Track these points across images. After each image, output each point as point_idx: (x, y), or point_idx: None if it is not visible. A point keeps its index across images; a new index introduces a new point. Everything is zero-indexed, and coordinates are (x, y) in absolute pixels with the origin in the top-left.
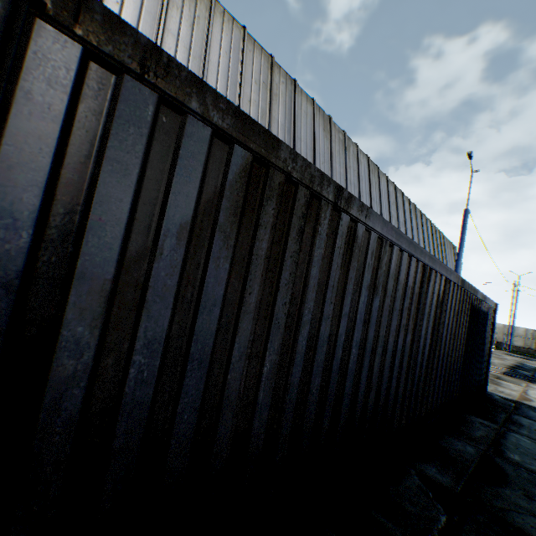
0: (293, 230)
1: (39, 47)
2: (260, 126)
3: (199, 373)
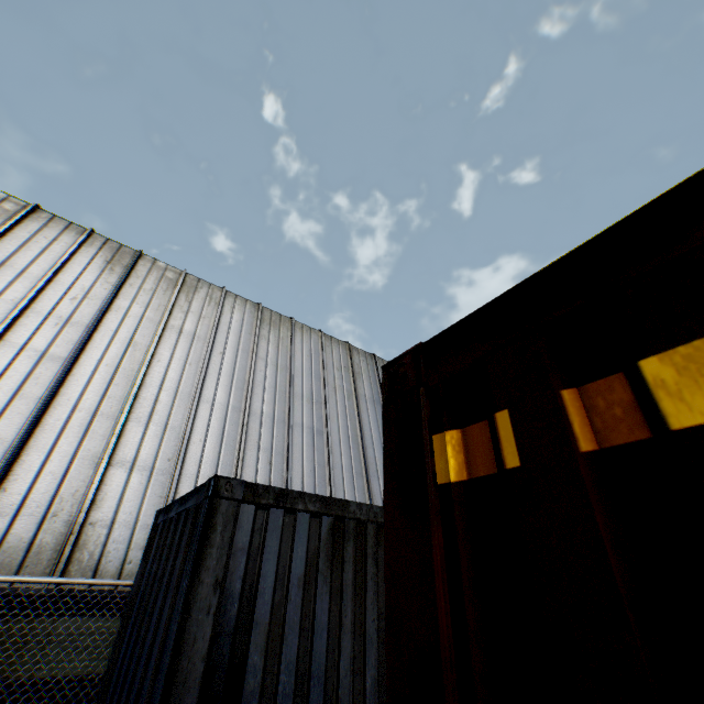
0: (369, 557)
1: (242, 514)
2: (336, 499)
3: (319, 688)
